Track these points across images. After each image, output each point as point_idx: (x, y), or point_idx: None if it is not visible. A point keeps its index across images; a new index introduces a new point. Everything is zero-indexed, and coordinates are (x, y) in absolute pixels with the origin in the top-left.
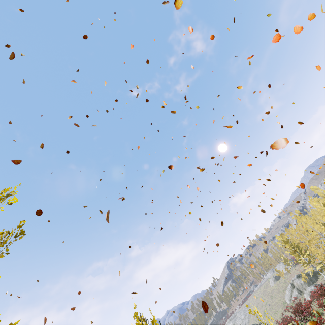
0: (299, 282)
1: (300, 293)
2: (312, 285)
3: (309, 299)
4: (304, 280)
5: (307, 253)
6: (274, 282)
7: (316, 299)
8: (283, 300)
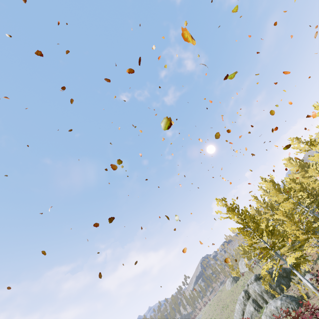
0: (259, 288)
1: (258, 310)
2: (277, 297)
3: None
4: (266, 285)
5: (270, 228)
6: (231, 285)
7: None
8: (233, 318)
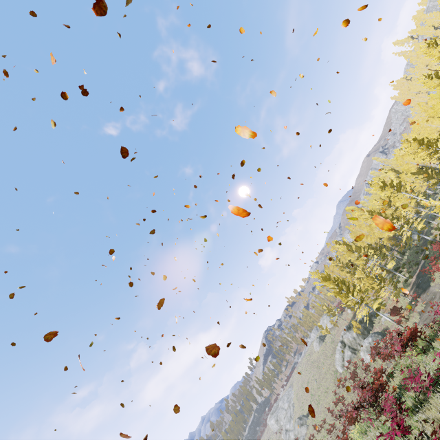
0: (351, 335)
1: (355, 352)
2: (368, 336)
3: (367, 358)
4: (357, 331)
5: (358, 288)
6: (319, 345)
7: (383, 359)
8: (333, 368)
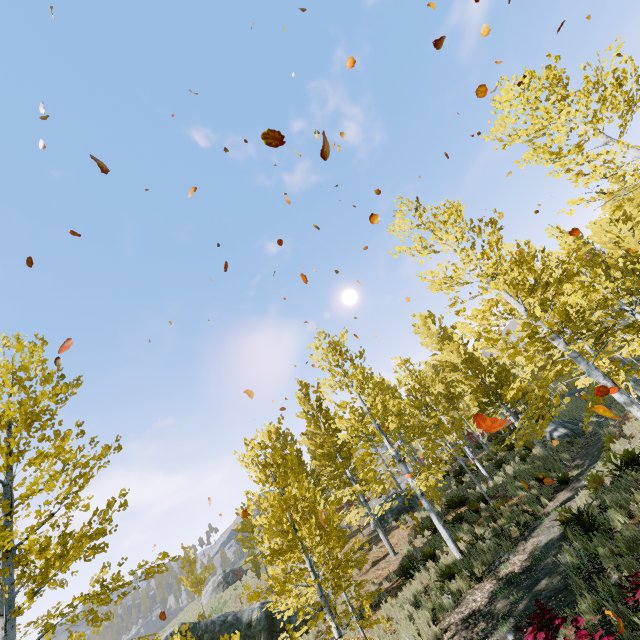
0: None
1: None
2: None
3: None
4: None
5: None
6: (212, 594)
7: None
8: None
